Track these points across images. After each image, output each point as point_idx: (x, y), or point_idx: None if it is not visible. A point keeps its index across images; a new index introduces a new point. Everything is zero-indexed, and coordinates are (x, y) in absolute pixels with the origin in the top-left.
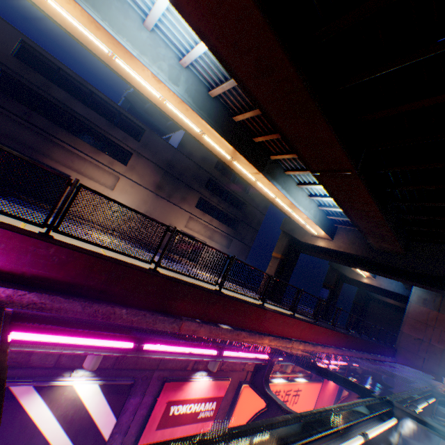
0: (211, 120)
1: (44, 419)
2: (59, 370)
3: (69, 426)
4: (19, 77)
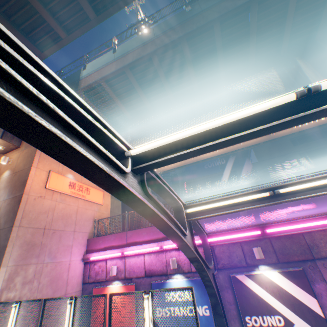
0: None
1: (263, 295)
2: (251, 268)
3: (282, 301)
4: (184, 197)
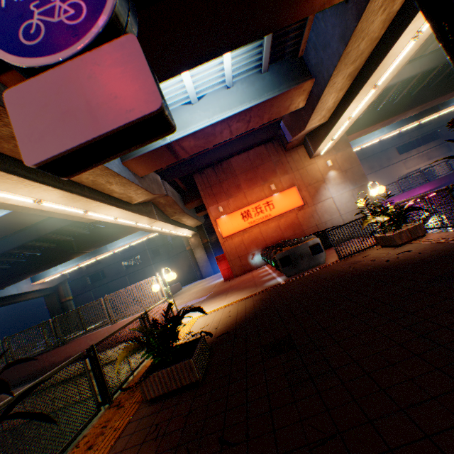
0: (401, 125)
1: None
2: None
3: None
4: None
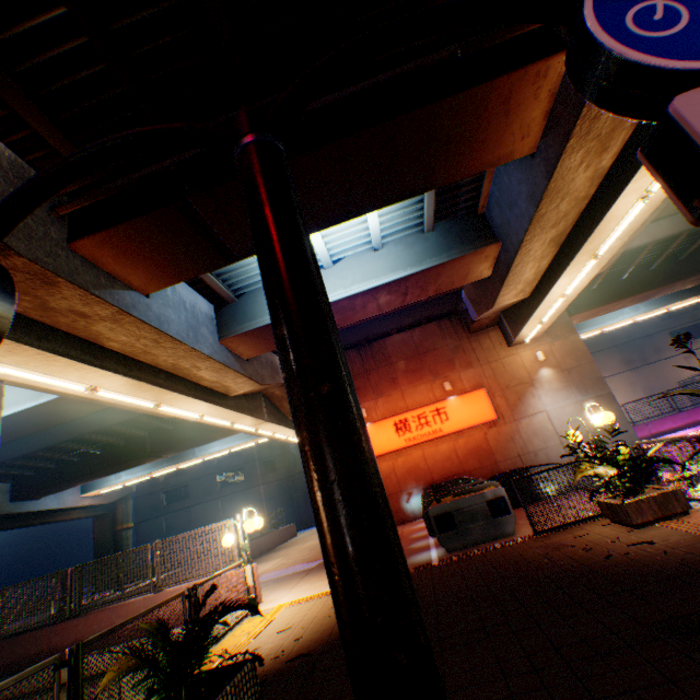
0: (668, 301)
1: None
2: None
3: None
4: None
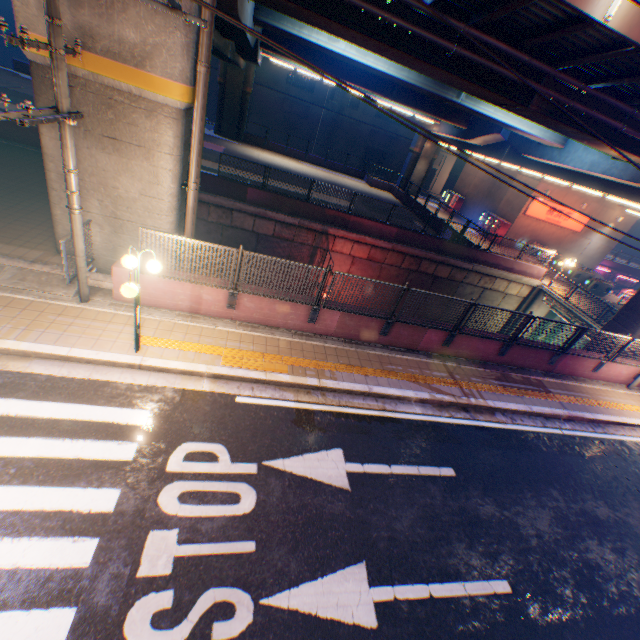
0: None
1: None
2: None
3: None
4: None
